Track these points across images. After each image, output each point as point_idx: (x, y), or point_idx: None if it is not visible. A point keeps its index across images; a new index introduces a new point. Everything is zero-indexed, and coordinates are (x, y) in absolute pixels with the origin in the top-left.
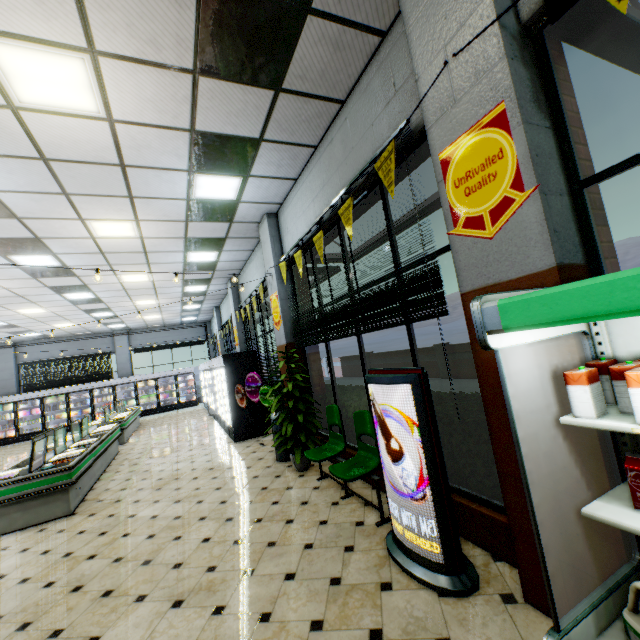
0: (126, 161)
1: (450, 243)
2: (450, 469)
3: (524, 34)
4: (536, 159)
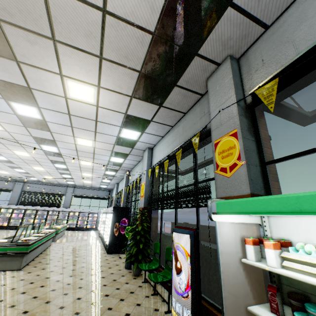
0: (98, 119)
1: (214, 176)
2: (207, 289)
3: (247, 107)
4: (246, 151)
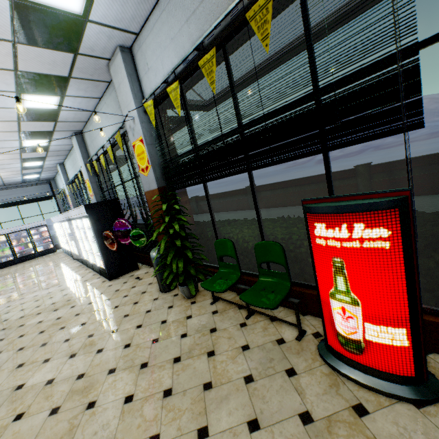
0: None
1: None
2: None
3: None
4: None
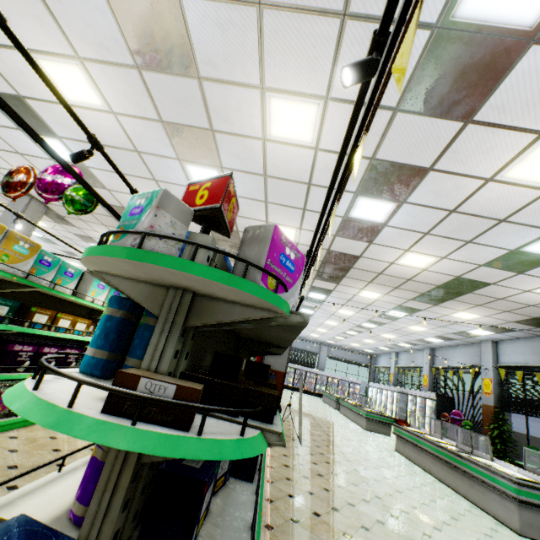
0: (457, 323)
1: None
2: None
3: None
4: None
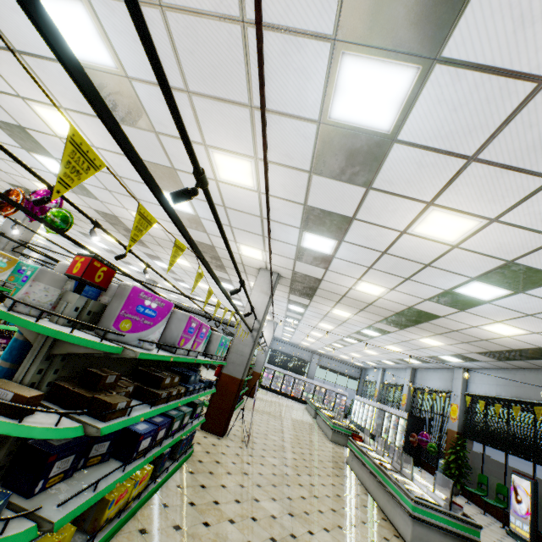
0: (427, 348)
1: None
2: (540, 526)
3: None
4: None
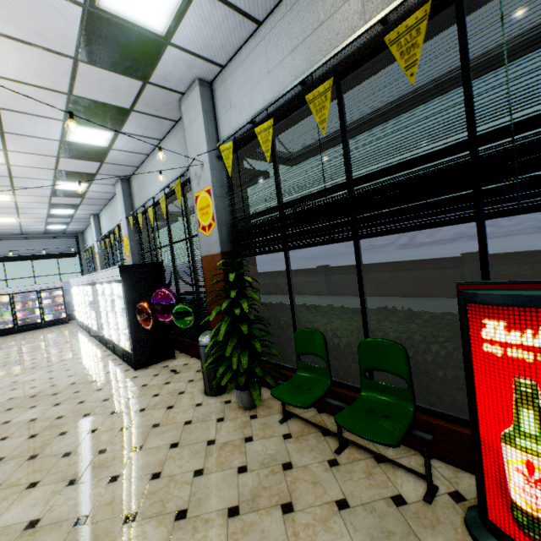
0: None
1: None
2: None
3: None
4: None
